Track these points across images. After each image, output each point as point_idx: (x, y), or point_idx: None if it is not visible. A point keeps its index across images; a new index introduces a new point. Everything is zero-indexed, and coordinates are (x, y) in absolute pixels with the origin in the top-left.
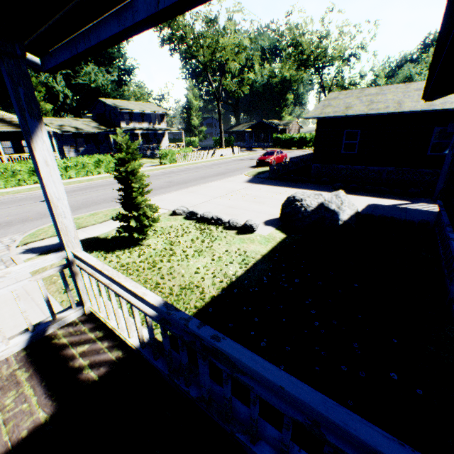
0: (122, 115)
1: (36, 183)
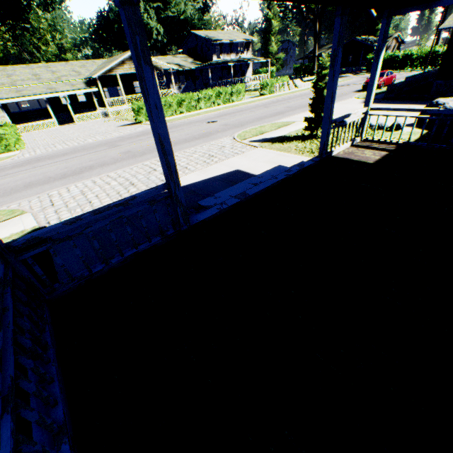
0: (214, 47)
1: (178, 114)
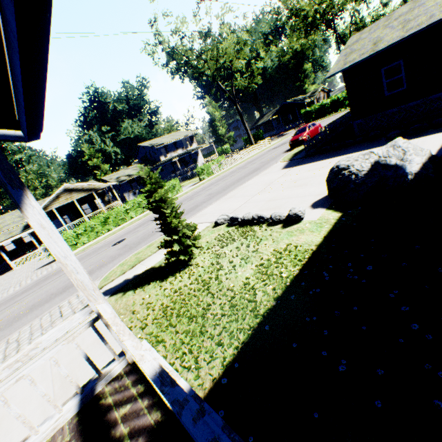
0: (159, 150)
1: (109, 231)
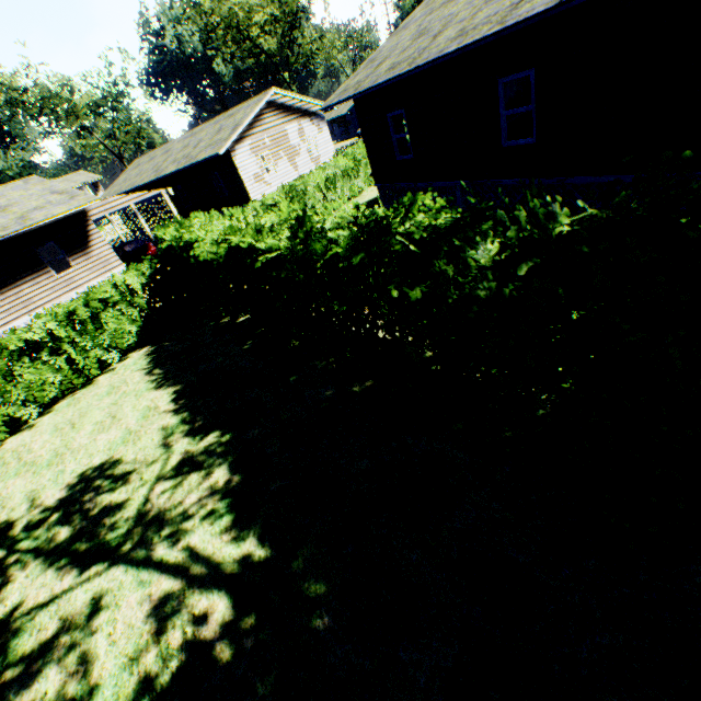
0: None
1: None
